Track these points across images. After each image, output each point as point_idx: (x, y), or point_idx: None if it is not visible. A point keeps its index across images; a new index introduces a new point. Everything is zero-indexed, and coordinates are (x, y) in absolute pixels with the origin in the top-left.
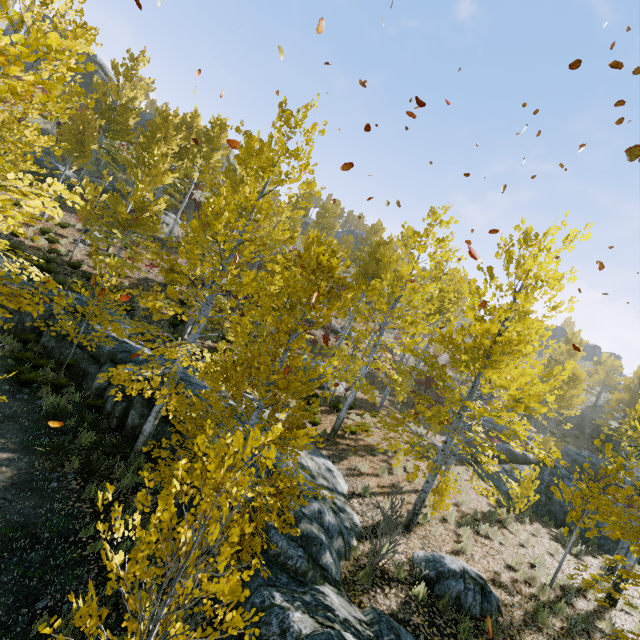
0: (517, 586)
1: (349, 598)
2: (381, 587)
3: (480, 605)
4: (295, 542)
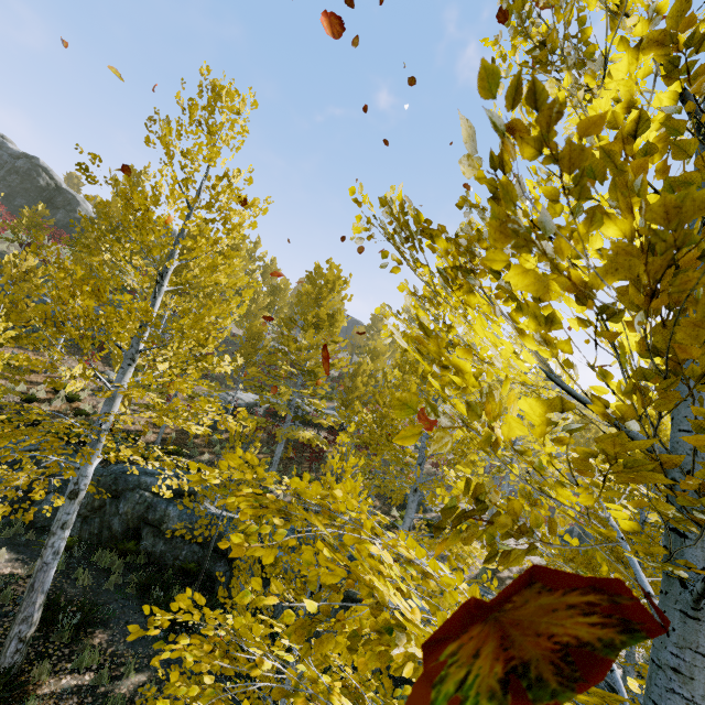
0: None
1: None
2: None
3: None
4: None
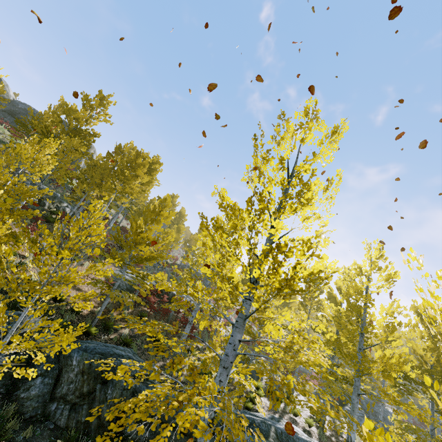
0: None
1: None
2: None
3: None
4: None
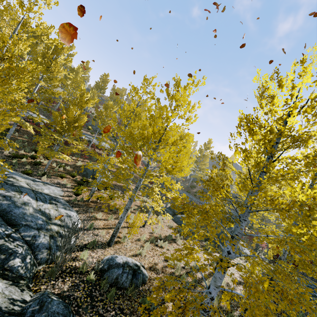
0: (164, 269)
1: (28, 287)
2: (64, 278)
3: (130, 281)
4: None
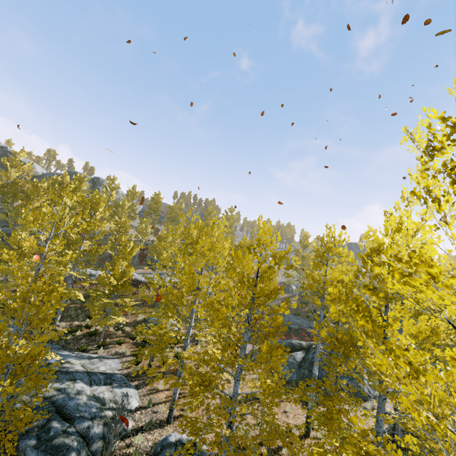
0: None
1: None
2: None
3: None
4: (46, 452)
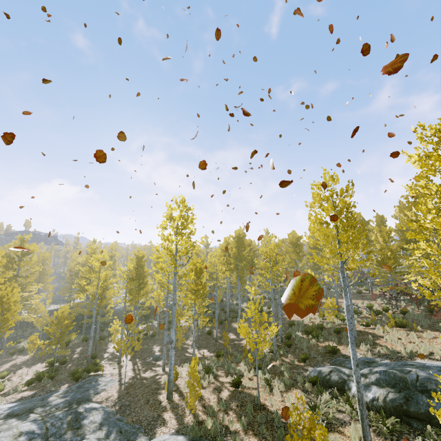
0: None
1: None
2: None
3: None
4: None
